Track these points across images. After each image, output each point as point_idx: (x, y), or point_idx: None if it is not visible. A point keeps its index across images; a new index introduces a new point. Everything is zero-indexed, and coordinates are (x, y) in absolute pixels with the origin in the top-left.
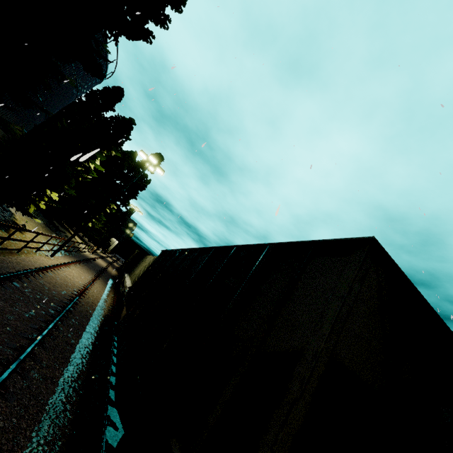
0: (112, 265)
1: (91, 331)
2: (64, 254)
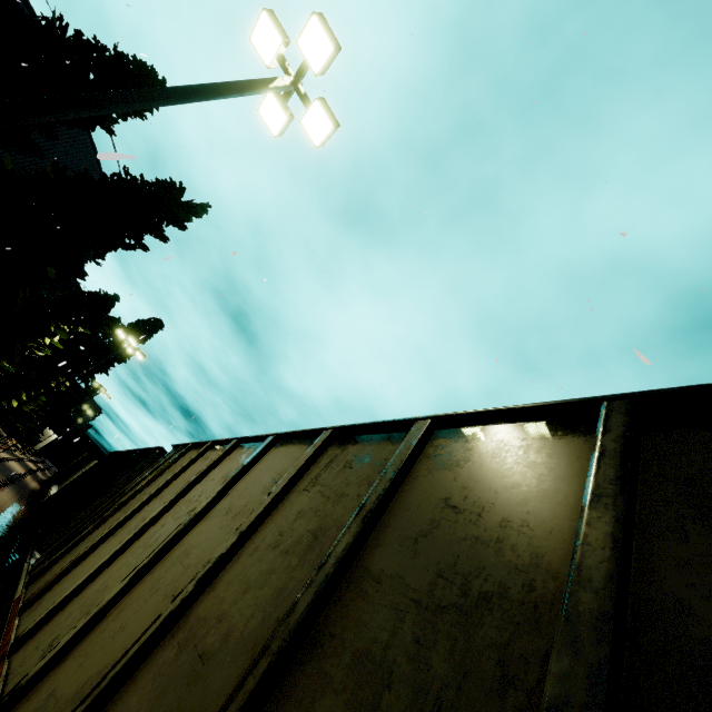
0: (35, 474)
1: None
2: None
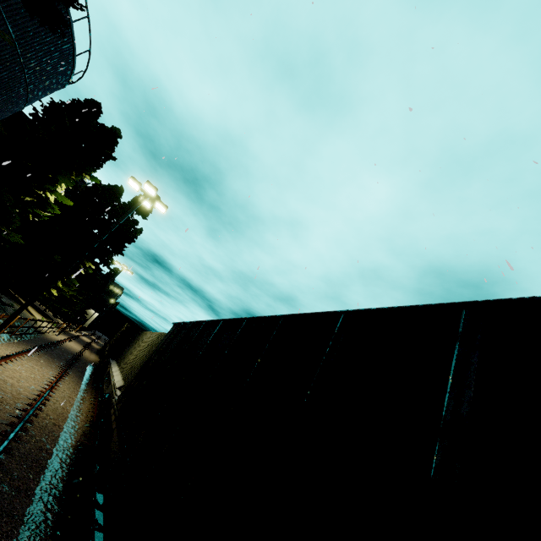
0: (91, 346)
1: (46, 500)
2: (7, 340)
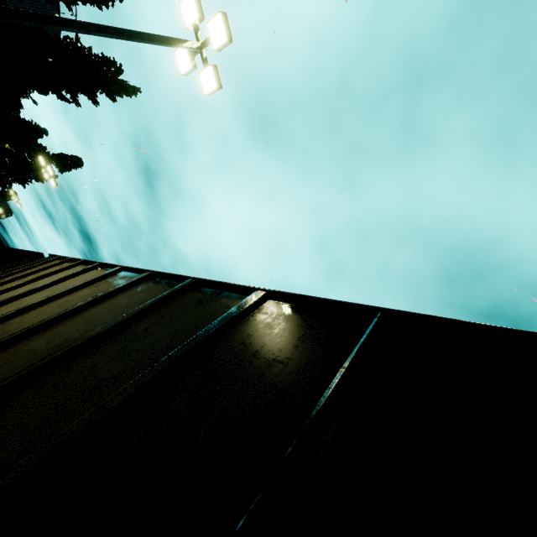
0: None
1: None
2: None
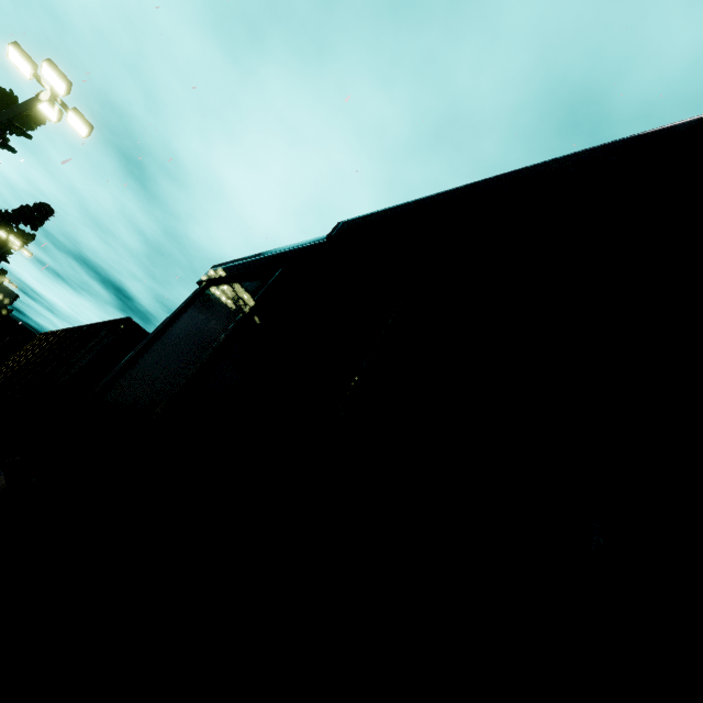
0: None
1: None
2: None
